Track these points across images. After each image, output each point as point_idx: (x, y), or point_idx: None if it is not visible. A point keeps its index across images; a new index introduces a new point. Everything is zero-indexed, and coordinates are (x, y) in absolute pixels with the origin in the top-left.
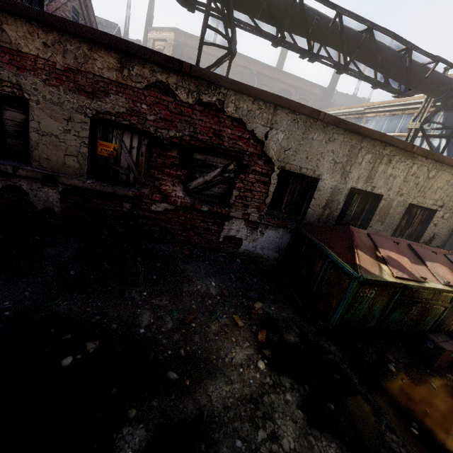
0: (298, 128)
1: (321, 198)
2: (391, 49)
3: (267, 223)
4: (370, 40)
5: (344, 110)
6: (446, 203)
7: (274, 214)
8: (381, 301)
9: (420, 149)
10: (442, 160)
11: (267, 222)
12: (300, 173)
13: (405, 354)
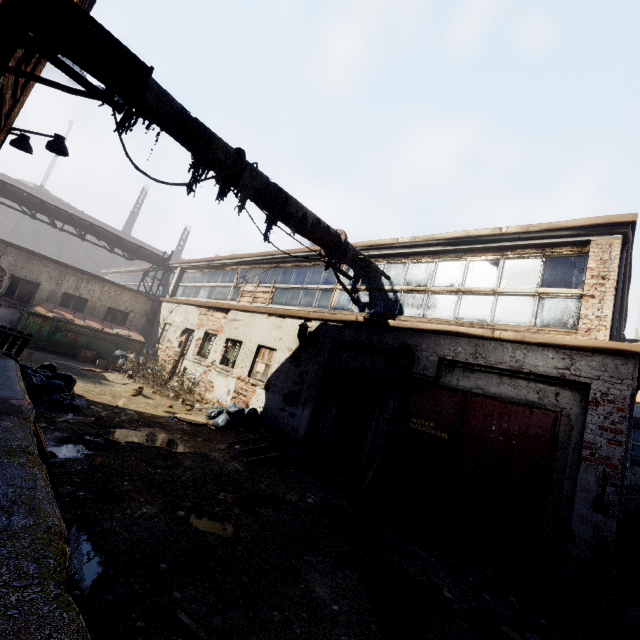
0: (23, 257)
1: (44, 295)
2: (113, 236)
3: (1, 303)
4: (94, 230)
5: (136, 268)
6: (134, 310)
7: (9, 301)
8: (46, 326)
9: (103, 279)
10: (120, 286)
11: (1, 303)
12: (26, 279)
13: (68, 358)
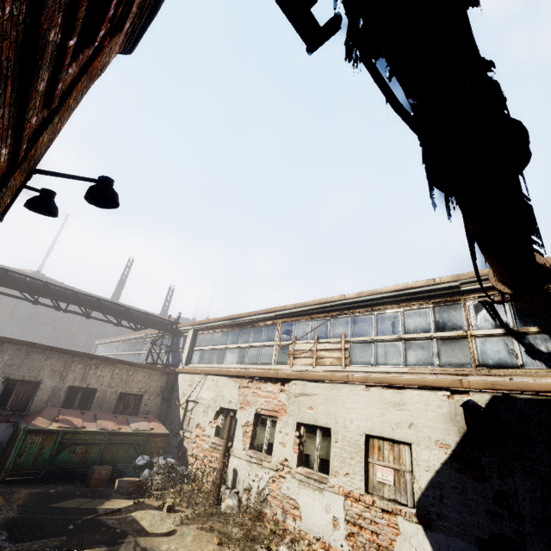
0: (22, 353)
1: (44, 395)
2: (120, 308)
3: None
4: (100, 305)
5: (136, 335)
6: (148, 389)
7: None
8: (48, 444)
9: (114, 359)
10: (132, 364)
11: None
12: (24, 379)
13: (76, 486)
